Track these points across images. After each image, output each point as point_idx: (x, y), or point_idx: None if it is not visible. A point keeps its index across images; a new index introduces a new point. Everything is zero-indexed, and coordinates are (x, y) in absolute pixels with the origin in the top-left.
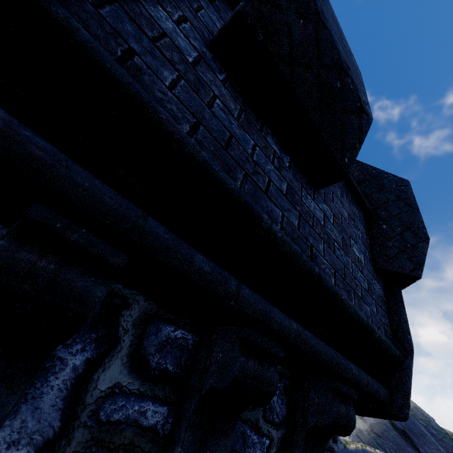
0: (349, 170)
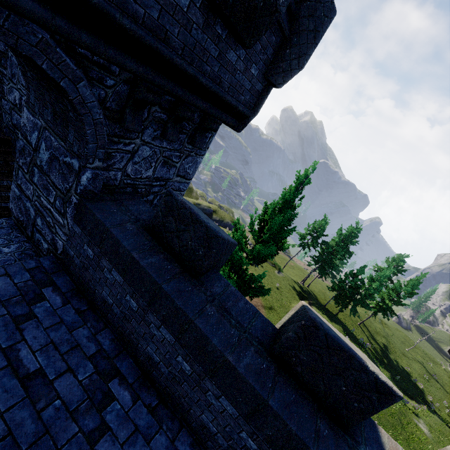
0: (252, 47)
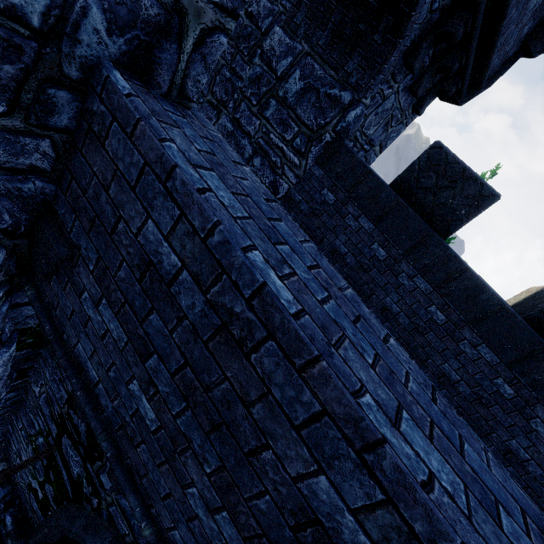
0: None
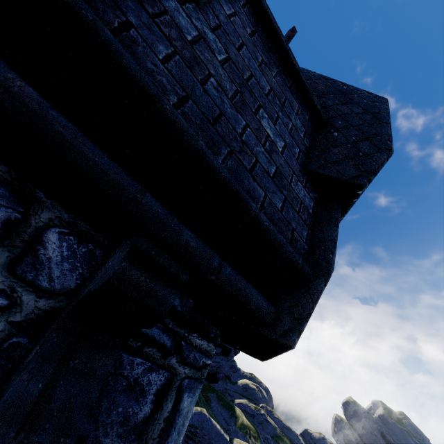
0: None
